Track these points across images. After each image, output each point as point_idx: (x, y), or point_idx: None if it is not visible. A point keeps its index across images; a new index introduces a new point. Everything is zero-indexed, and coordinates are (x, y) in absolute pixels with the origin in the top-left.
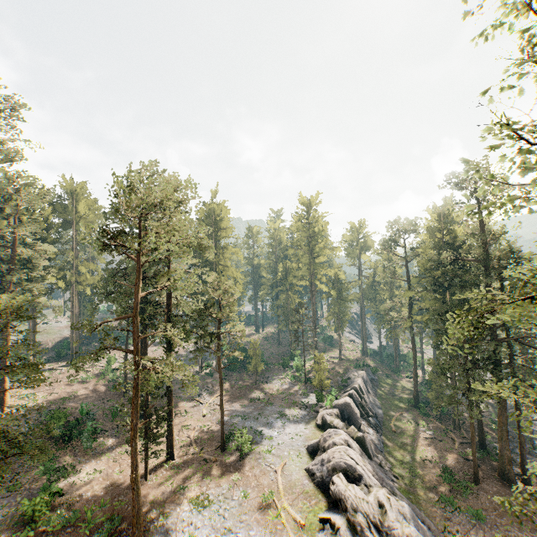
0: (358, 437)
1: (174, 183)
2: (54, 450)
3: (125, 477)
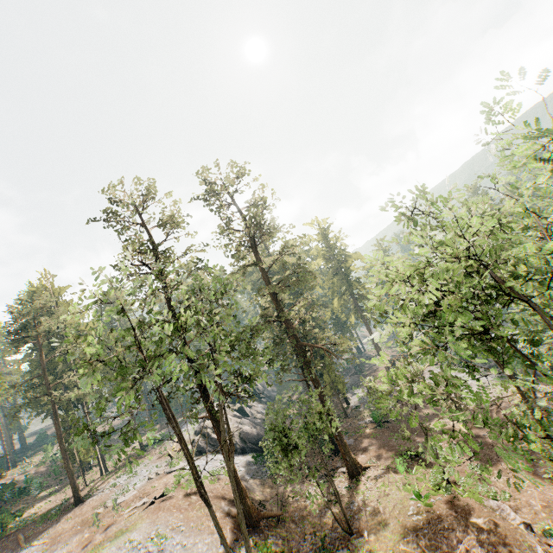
0: (239, 407)
1: (59, 289)
2: (9, 507)
3: (70, 494)
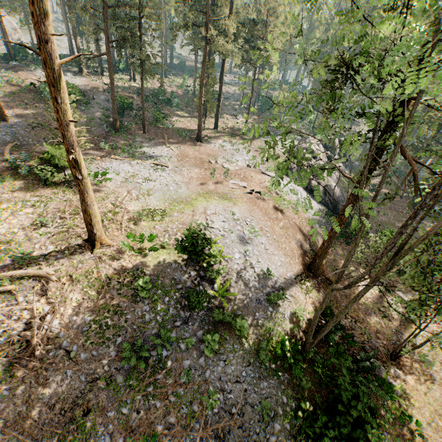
0: (328, 156)
1: None
2: (160, 107)
3: (193, 127)
